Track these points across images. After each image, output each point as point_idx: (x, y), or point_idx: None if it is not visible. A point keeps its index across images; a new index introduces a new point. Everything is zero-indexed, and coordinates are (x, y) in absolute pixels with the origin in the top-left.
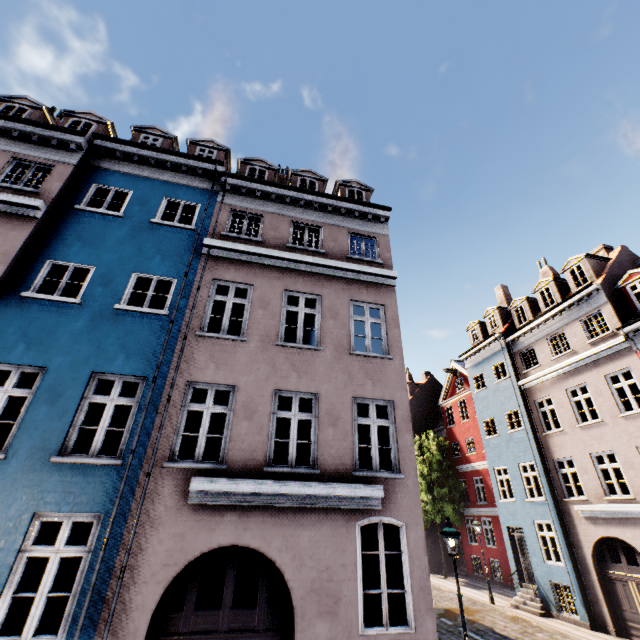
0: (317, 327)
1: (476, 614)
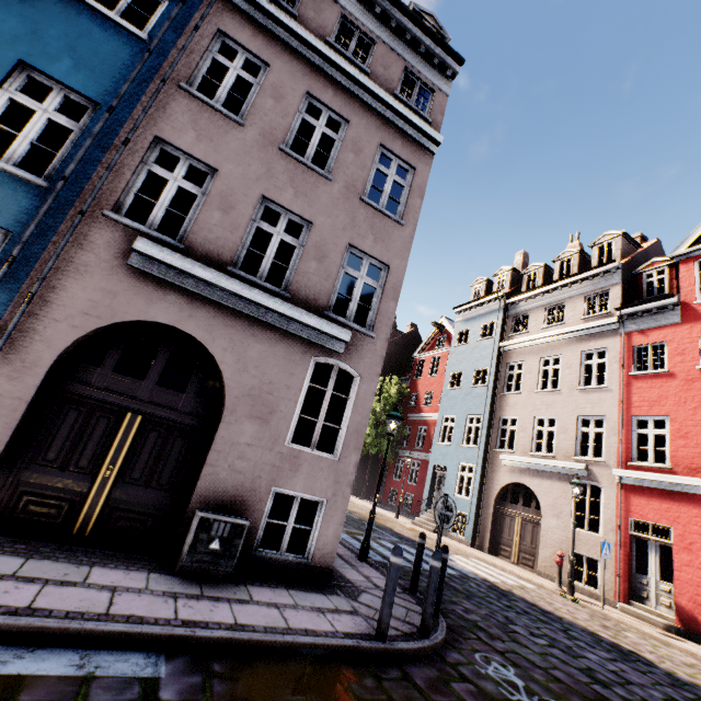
0: (333, 155)
1: (380, 520)
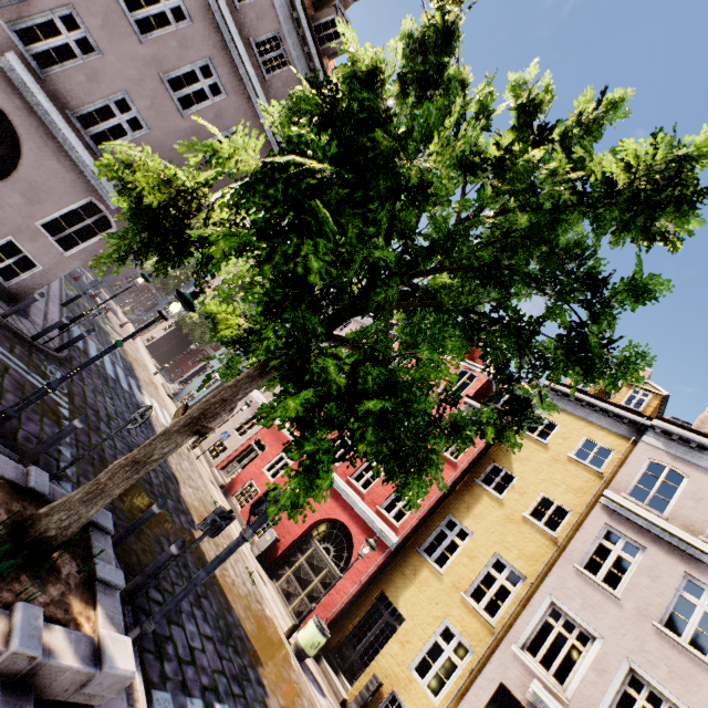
0: (200, 106)
1: (137, 364)
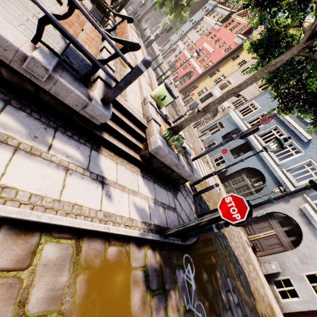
0: None
1: (150, 38)
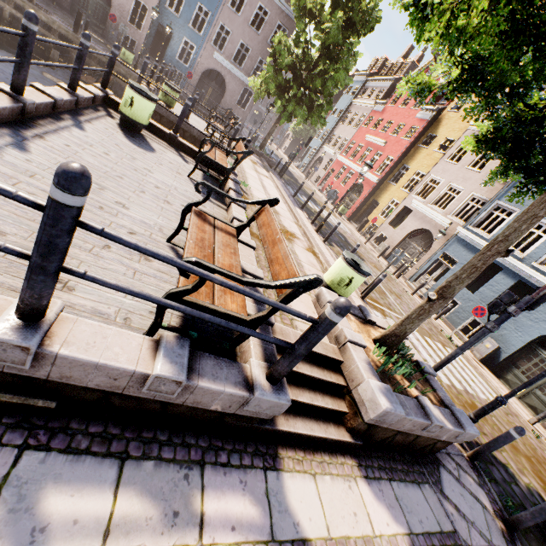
0: (263, 25)
1: (279, 156)
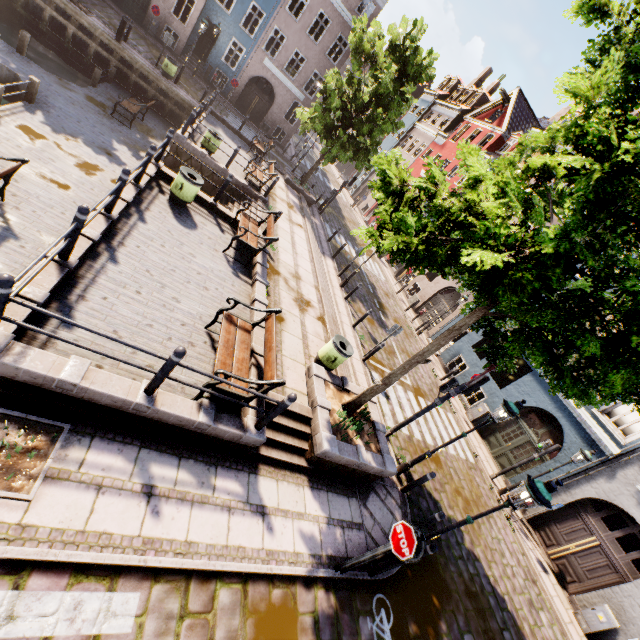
0: (322, 35)
1: (328, 173)
